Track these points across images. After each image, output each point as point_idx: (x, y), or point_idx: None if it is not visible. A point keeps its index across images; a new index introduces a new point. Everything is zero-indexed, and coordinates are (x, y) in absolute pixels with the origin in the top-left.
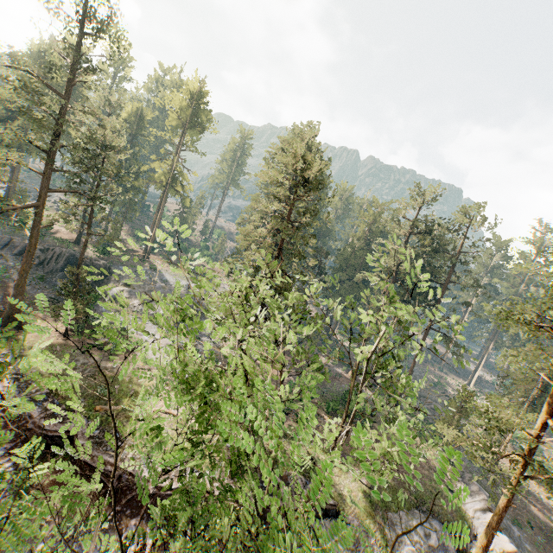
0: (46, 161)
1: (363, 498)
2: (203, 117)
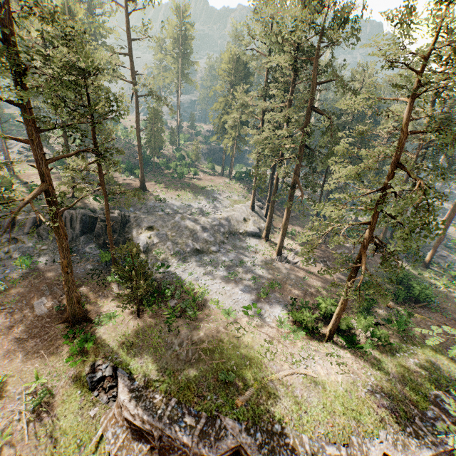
0: (26, 119)
1: None
2: None
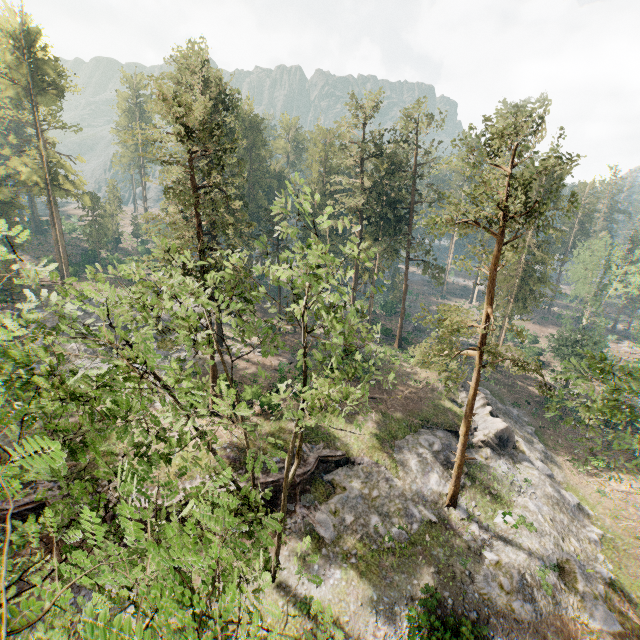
0: None
1: (370, 439)
2: (51, 73)
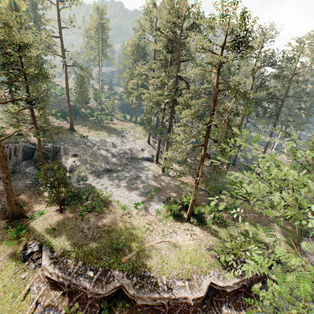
0: None
1: (285, 245)
2: None
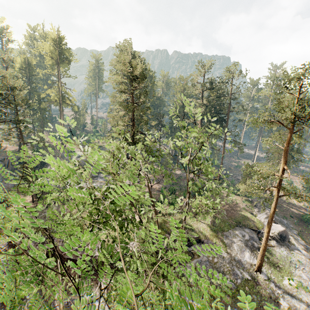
0: None
1: (210, 230)
2: (66, 54)
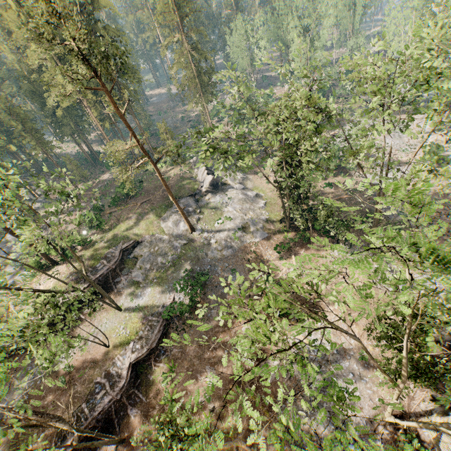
0: None
1: (146, 225)
2: None
